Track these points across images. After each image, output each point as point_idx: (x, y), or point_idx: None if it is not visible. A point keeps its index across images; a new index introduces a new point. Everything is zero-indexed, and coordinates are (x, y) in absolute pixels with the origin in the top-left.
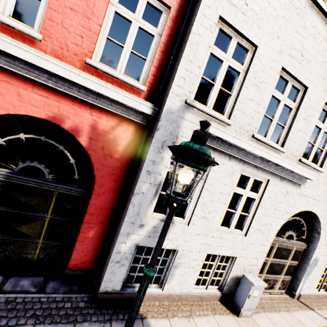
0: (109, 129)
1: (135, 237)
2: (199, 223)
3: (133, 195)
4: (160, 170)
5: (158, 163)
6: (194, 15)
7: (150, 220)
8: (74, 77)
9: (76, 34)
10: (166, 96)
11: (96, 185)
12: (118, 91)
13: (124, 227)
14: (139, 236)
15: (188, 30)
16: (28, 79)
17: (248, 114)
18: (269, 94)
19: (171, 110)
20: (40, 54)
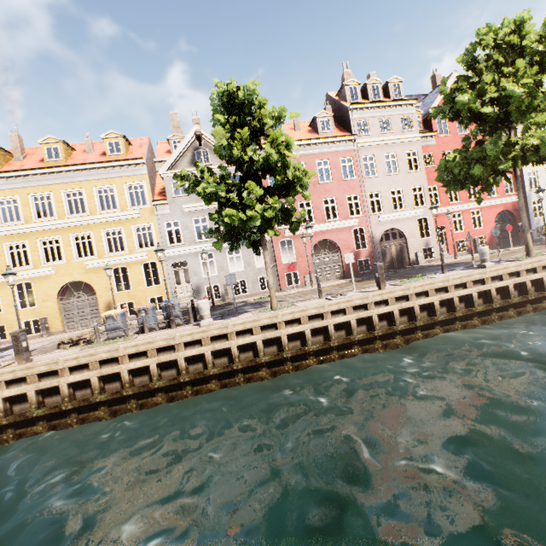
0: (513, 206)
1: (534, 224)
2: (545, 216)
3: (529, 215)
4: (531, 207)
5: (530, 206)
6: (522, 175)
7: (535, 219)
8: (507, 199)
9: (501, 192)
10: (525, 192)
11: (516, 219)
12: (514, 197)
13: (531, 223)
14: (535, 224)
15: (522, 178)
16: (499, 204)
17: (543, 184)
18: (545, 176)
19: (527, 194)
20: (502, 199)
